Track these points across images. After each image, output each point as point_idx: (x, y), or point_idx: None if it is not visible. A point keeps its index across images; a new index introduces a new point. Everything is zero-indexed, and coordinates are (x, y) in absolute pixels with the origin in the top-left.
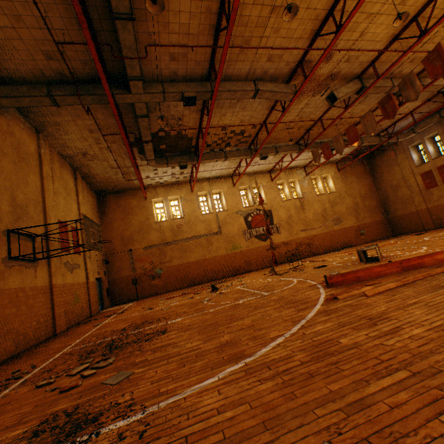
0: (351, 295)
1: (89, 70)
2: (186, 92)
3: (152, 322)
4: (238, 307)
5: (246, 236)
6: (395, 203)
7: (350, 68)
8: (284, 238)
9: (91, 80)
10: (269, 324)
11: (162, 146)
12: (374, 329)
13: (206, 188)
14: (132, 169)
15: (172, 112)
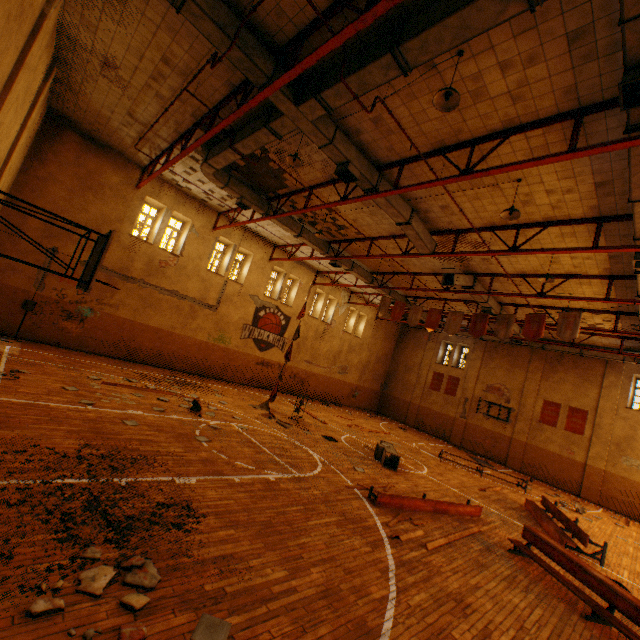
0: (410, 539)
1: (272, 22)
2: (353, 165)
3: (138, 462)
4: (278, 493)
5: (245, 332)
6: (398, 383)
7: (479, 265)
8: (283, 360)
9: (260, 31)
10: (355, 563)
11: (241, 162)
12: (469, 622)
13: (235, 238)
14: (161, 142)
15: (303, 151)
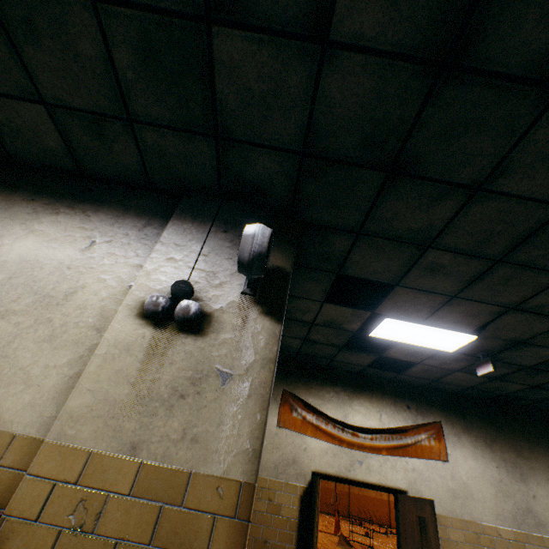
0: None
1: None
2: None
3: None
4: None
5: None
6: None
7: None
8: None
9: None
10: None
11: None
12: None
13: None
14: None
15: None
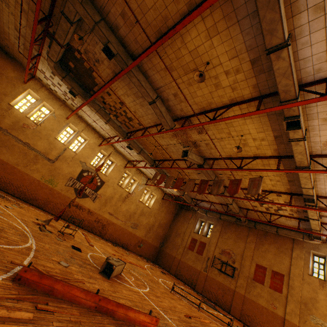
0: None
1: None
2: (112, 45)
3: None
4: None
5: (70, 182)
6: (170, 243)
7: (205, 150)
8: (93, 207)
9: None
10: None
11: (72, 64)
12: None
13: (80, 127)
14: (34, 52)
15: (96, 50)
